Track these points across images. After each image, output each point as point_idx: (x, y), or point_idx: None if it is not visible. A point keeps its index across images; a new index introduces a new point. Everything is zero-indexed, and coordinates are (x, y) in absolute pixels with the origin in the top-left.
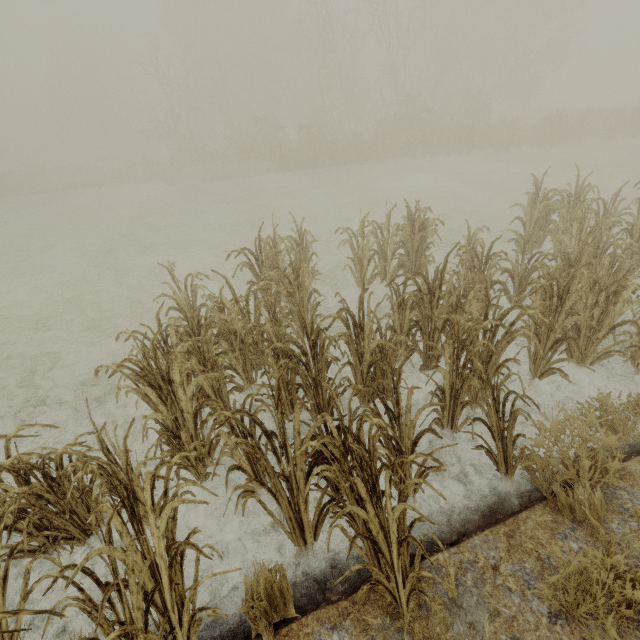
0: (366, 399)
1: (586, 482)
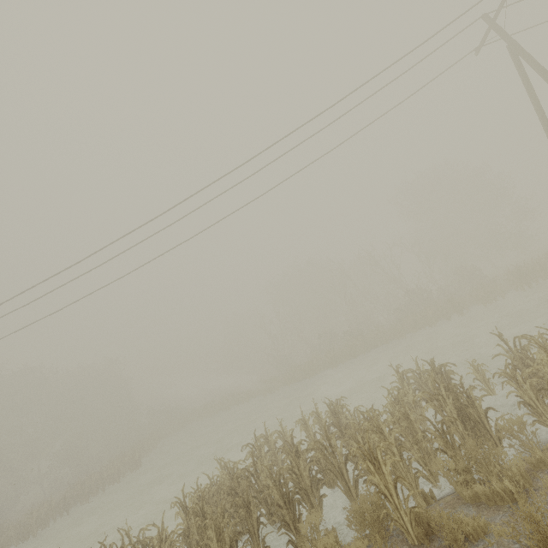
0: (275, 523)
1: (306, 542)
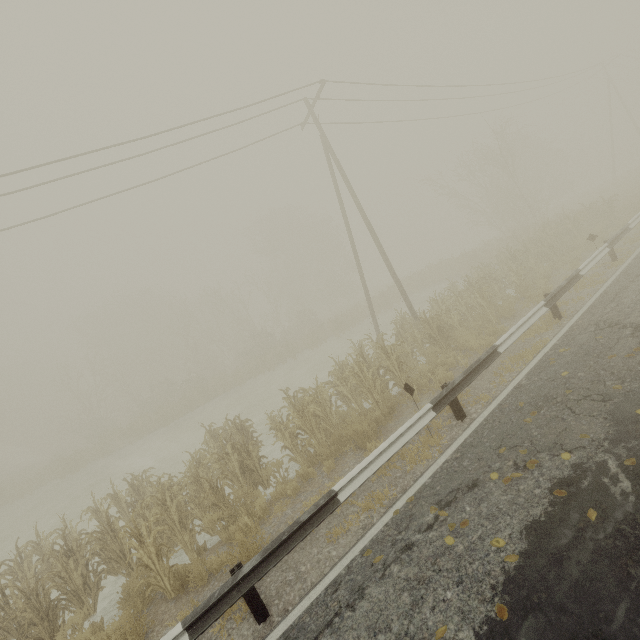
0: None
1: None
